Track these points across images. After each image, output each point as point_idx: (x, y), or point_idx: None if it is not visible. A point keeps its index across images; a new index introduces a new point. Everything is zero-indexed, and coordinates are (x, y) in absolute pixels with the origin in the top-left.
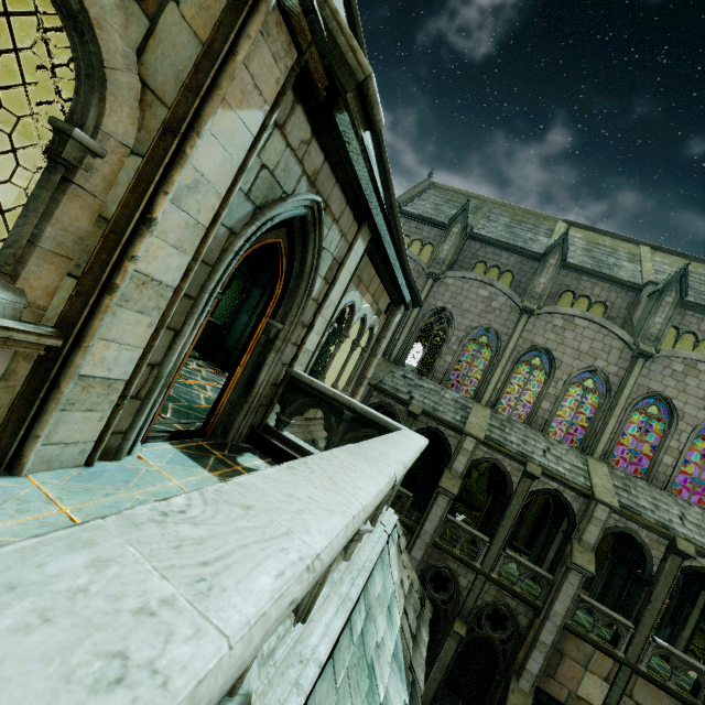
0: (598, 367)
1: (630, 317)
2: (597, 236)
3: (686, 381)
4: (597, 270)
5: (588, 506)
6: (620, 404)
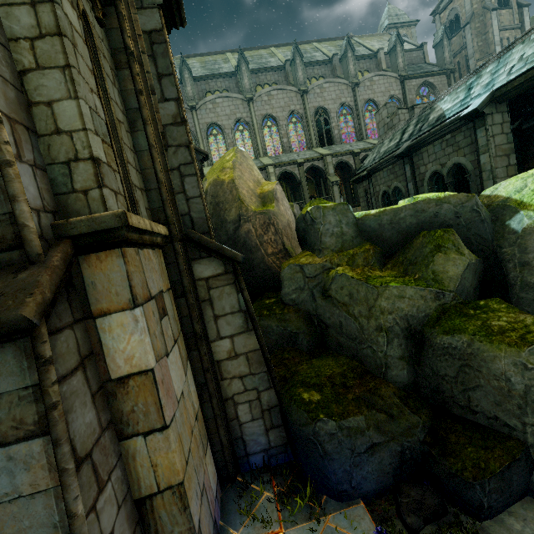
0: (239, 117)
1: (239, 89)
2: (204, 58)
3: (272, 103)
4: (212, 74)
5: (266, 171)
6: (256, 128)
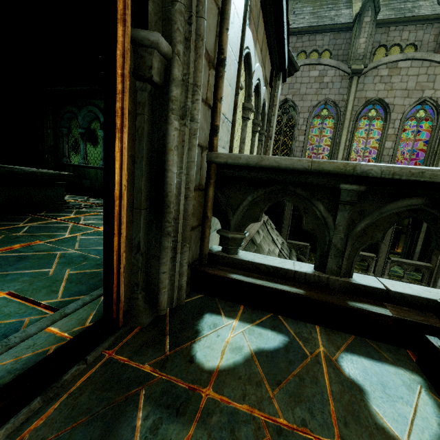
0: (427, 97)
1: None
2: None
3: None
4: (402, 16)
5: None
6: None
